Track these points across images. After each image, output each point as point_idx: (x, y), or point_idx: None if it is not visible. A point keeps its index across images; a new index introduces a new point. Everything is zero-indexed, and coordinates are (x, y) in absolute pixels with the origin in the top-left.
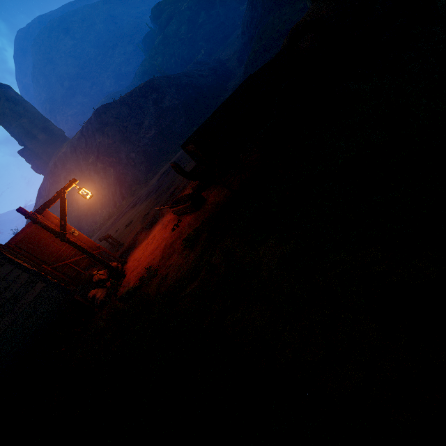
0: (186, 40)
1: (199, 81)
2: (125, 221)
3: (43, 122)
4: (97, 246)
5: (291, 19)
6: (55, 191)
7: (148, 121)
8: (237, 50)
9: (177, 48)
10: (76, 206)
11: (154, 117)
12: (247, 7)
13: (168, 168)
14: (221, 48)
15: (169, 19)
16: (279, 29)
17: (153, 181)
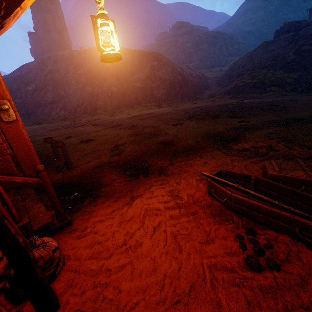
0: (187, 51)
1: (188, 76)
2: (82, 133)
3: (62, 28)
4: (37, 168)
5: (285, 79)
6: (35, 73)
7: (140, 75)
8: (217, 77)
9: (179, 51)
10: (43, 94)
11: (146, 75)
12: (244, 56)
13: (143, 115)
14: (206, 69)
15: (184, 33)
16: (272, 80)
17: (121, 116)
